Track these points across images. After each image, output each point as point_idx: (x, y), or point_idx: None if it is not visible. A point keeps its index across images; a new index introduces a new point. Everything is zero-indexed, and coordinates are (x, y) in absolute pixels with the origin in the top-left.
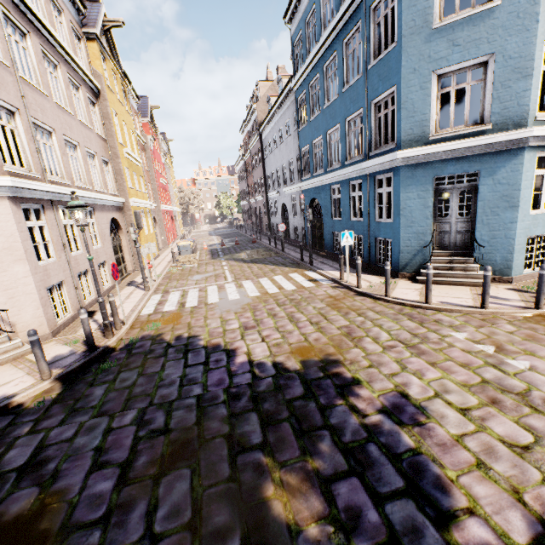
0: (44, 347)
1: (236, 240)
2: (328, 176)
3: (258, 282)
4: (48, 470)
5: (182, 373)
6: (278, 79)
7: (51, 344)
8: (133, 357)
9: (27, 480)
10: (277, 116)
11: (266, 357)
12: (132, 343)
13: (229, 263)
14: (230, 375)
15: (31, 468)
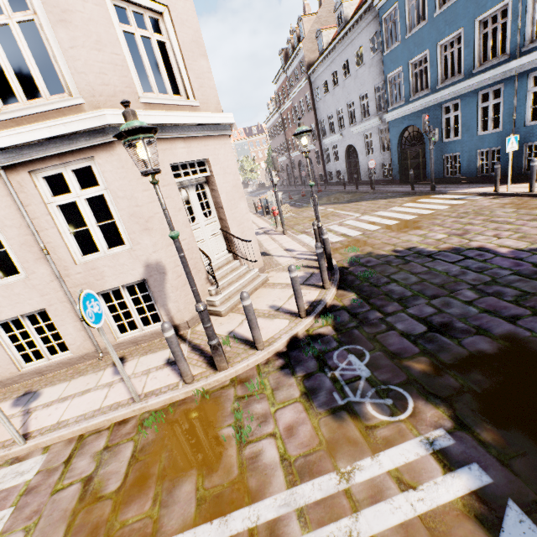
0: (270, 275)
1: (302, 192)
2: (441, 94)
3: (394, 210)
4: (463, 327)
5: (459, 266)
6: (335, 5)
7: (273, 273)
8: (377, 267)
9: (456, 334)
10: (339, 48)
11: (530, 245)
12: (353, 261)
13: (327, 207)
14: (516, 259)
15: (442, 329)
